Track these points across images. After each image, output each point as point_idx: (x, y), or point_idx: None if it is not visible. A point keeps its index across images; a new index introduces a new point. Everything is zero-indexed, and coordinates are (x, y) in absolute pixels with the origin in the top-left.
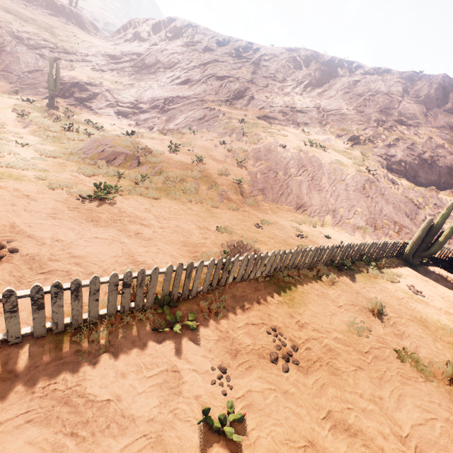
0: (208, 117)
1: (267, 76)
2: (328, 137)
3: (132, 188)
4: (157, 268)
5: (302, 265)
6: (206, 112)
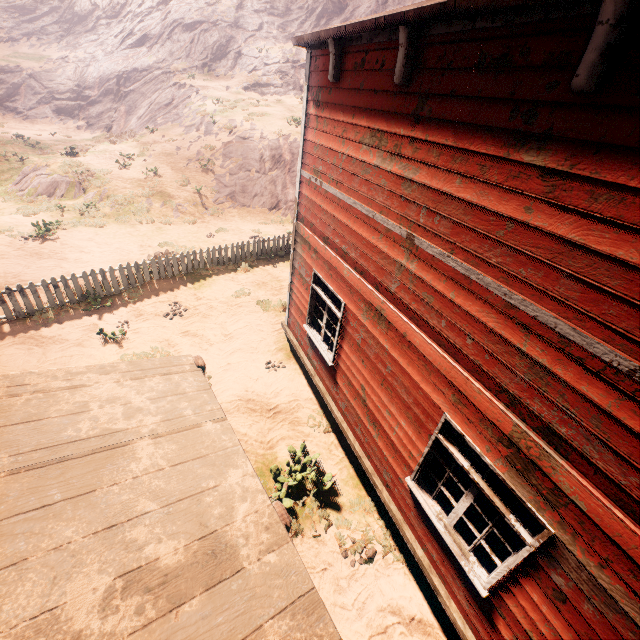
0: (177, 100)
1: (260, 10)
2: None
3: (76, 221)
4: (74, 274)
5: (226, 261)
6: (174, 92)
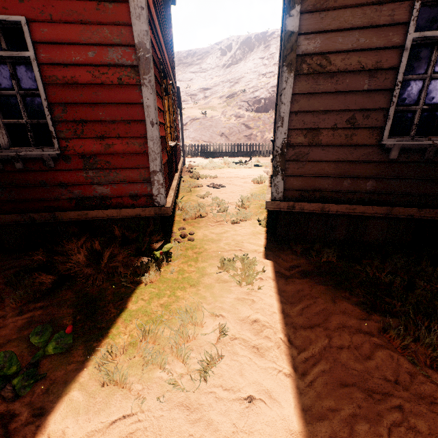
0: None
1: (195, 72)
2: (209, 101)
3: None
4: None
5: None
6: None
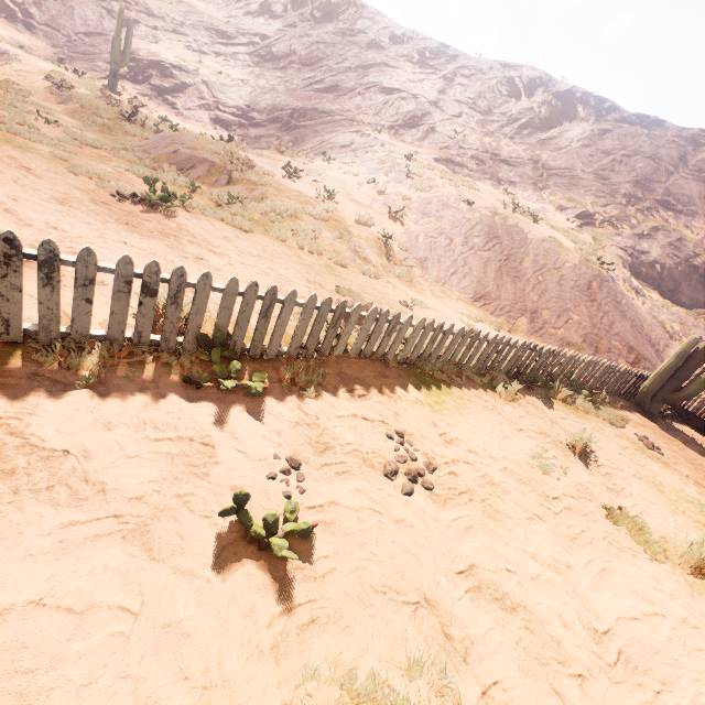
0: (357, 145)
1: (462, 101)
2: (543, 207)
3: (209, 208)
4: (209, 276)
5: (468, 363)
6: (355, 137)
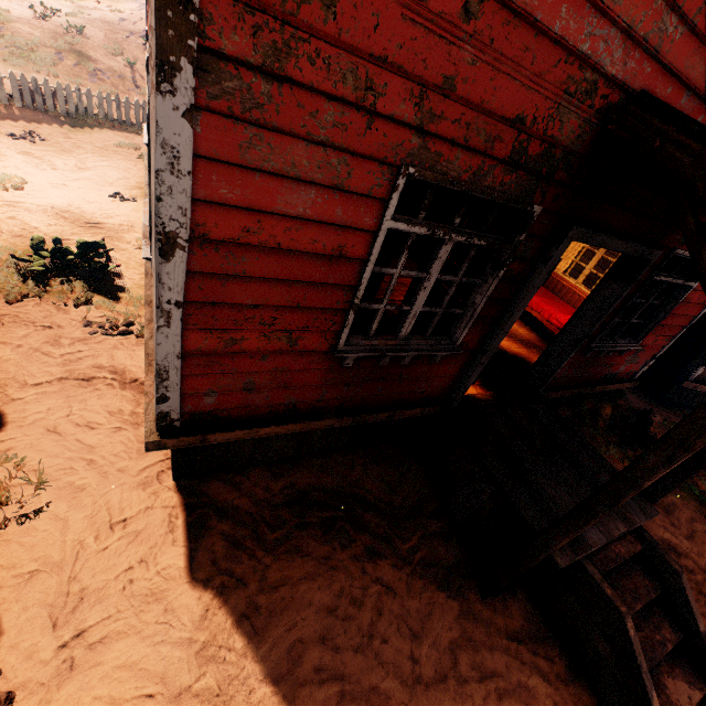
0: None
1: None
2: None
3: None
4: None
5: (127, 122)
6: None
